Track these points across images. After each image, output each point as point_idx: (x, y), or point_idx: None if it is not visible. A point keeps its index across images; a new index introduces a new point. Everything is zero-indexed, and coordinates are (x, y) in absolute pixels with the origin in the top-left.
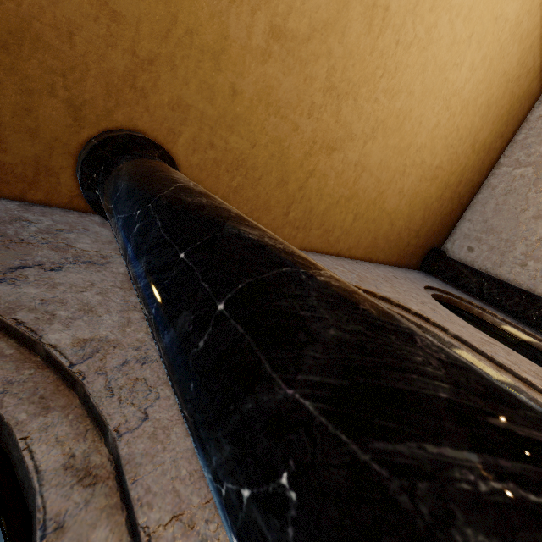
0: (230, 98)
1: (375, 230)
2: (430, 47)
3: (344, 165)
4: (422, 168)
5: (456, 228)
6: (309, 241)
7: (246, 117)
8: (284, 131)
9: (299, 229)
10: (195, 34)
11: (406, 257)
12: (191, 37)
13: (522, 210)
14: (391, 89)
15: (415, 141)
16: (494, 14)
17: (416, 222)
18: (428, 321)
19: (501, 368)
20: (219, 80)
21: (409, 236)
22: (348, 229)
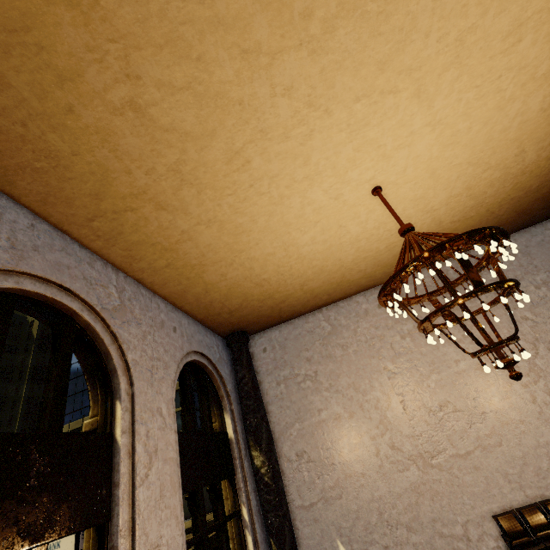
0: (64, 111)
1: (187, 286)
2: (281, 206)
3: (171, 225)
4: (250, 272)
5: (270, 329)
6: (108, 253)
7: (77, 133)
8: (115, 166)
9: (101, 238)
10: (46, 51)
11: (213, 322)
12: (41, 51)
13: (306, 349)
14: (237, 207)
15: (249, 251)
16: (339, 223)
17: (232, 303)
18: (129, 371)
19: (132, 433)
20: (58, 93)
21: (222, 309)
22: (157, 269)
